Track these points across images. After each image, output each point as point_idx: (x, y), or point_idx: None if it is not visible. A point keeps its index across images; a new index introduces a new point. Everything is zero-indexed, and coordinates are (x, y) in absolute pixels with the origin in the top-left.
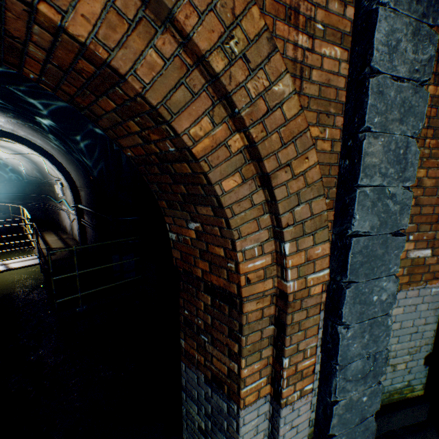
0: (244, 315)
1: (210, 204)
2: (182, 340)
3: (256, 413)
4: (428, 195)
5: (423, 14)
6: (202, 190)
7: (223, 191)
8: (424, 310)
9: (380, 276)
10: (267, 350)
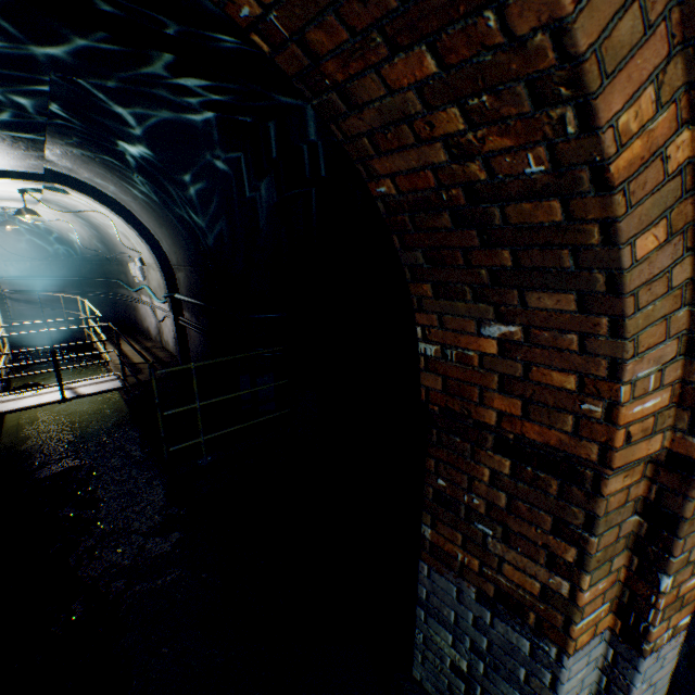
0: (604, 499)
1: (576, 288)
2: (425, 527)
3: (584, 661)
4: None
5: None
6: (568, 258)
7: (632, 260)
8: None
9: None
10: (619, 557)
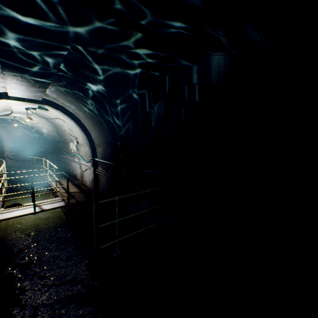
0: None
1: None
2: None
3: None
4: None
5: None
6: None
7: None
8: None
9: None
10: None
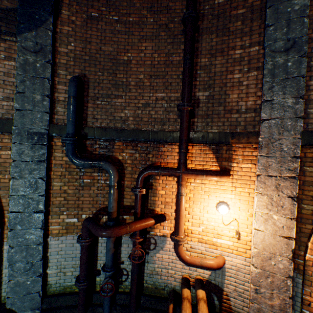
0: None
1: None
2: None
3: None
4: (71, 196)
5: (36, 142)
6: None
7: None
8: (79, 246)
9: (30, 228)
10: None
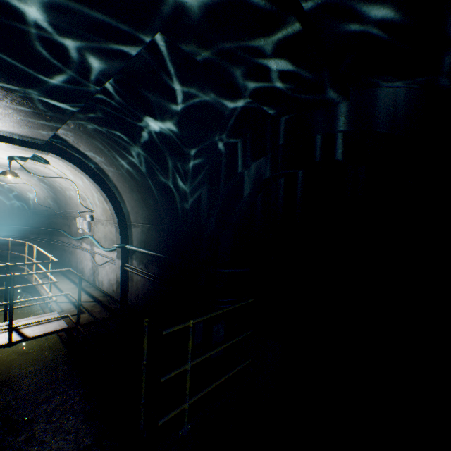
0: None
1: None
2: None
3: None
4: None
5: None
6: None
7: None
8: None
9: None
10: None
